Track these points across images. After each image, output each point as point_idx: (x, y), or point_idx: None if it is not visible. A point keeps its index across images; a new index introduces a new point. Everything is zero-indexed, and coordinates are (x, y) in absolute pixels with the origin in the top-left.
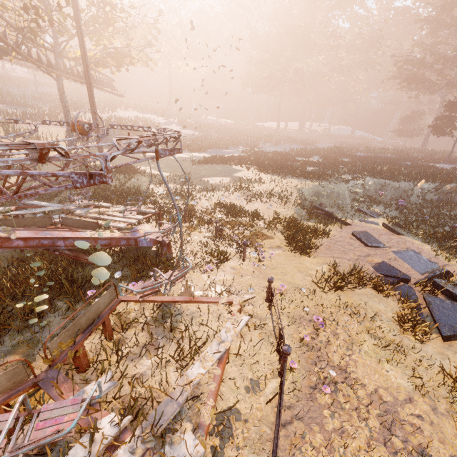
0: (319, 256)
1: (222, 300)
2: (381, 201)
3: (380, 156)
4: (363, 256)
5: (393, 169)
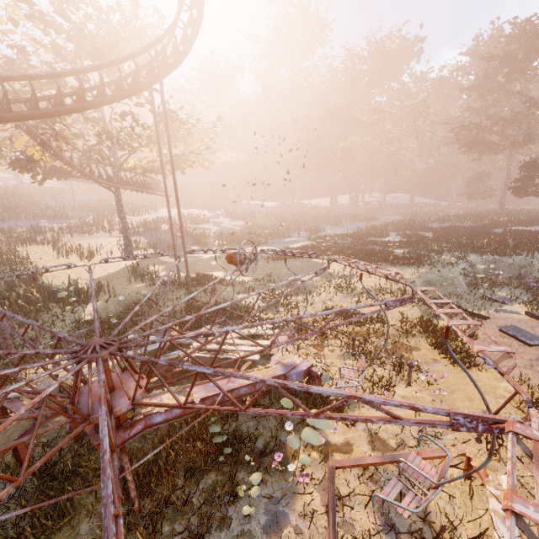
0: (489, 368)
1: (452, 453)
2: (502, 282)
3: (459, 224)
4: (535, 360)
5: (491, 241)
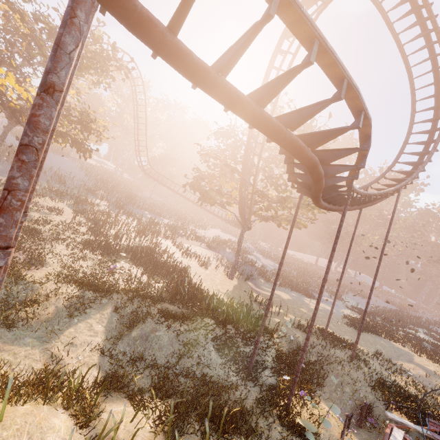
0: None
1: None
2: None
3: None
4: None
5: None
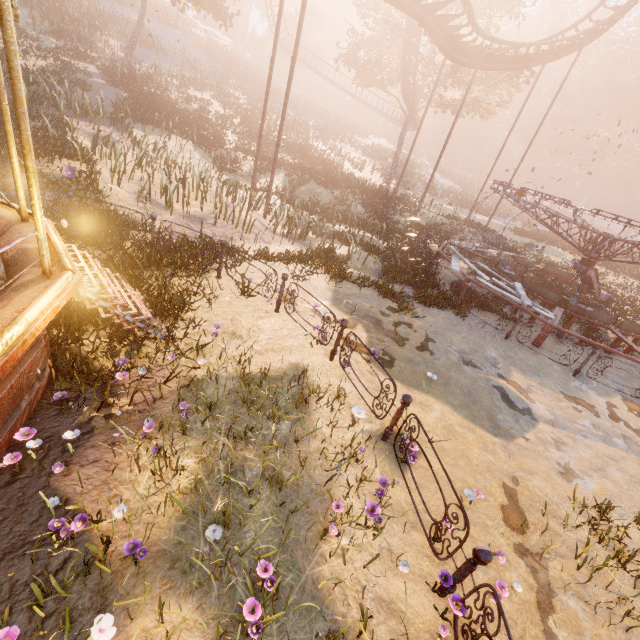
0: None
1: None
2: None
3: None
4: None
5: None
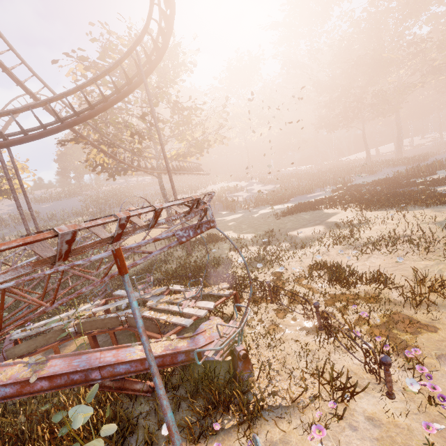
0: None
1: None
2: None
3: None
4: None
5: None
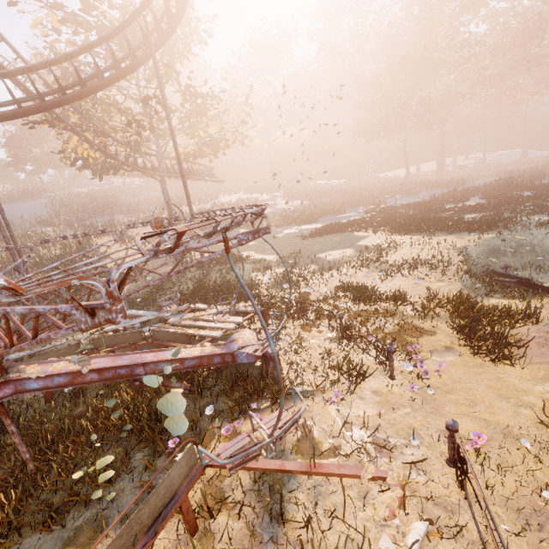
0: (533, 362)
1: (365, 474)
2: None
3: None
4: None
5: None
